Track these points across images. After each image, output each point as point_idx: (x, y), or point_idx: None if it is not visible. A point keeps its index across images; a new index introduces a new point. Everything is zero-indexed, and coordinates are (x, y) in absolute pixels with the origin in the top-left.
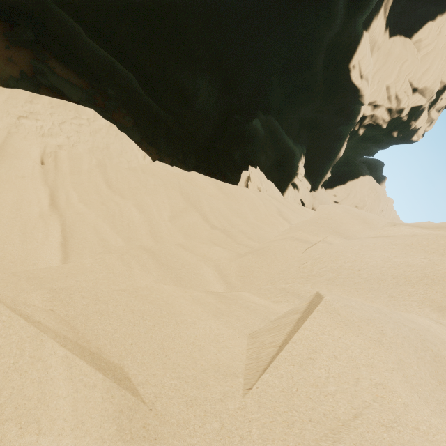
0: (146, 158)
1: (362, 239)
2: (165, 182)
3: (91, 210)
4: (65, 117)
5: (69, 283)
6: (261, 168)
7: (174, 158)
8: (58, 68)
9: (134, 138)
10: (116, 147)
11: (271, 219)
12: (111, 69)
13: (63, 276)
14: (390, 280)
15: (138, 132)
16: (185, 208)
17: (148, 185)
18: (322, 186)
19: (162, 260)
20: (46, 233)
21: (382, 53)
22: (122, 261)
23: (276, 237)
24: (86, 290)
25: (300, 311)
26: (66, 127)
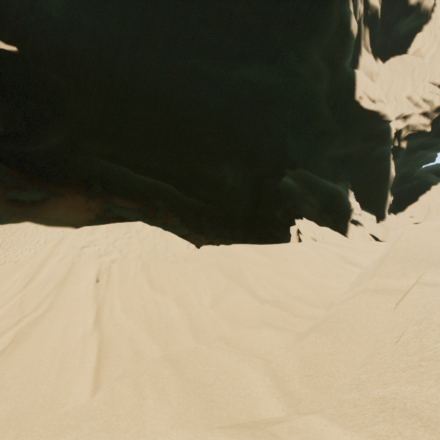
0: (190, 246)
1: None
2: (203, 265)
3: (130, 318)
4: (117, 235)
5: None
6: (309, 218)
7: (222, 237)
8: (120, 202)
9: (183, 232)
10: (161, 246)
11: (334, 269)
12: (155, 187)
13: (51, 435)
14: None
15: (185, 226)
16: (227, 287)
17: (186, 272)
18: (389, 212)
19: (187, 374)
20: (82, 358)
21: (384, 76)
22: (134, 389)
23: (344, 294)
24: None
25: None
26: (118, 243)
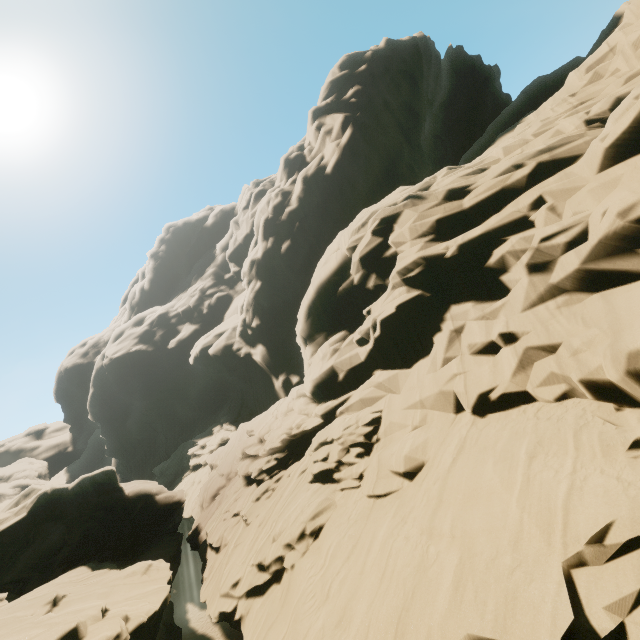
0: None
1: None
2: None
3: None
4: None
5: None
6: None
7: None
8: None
9: None
10: None
11: None
12: None
13: None
14: None
15: None
16: None
17: None
18: None
19: None
20: None
21: None
22: None
23: None
24: None
25: None
26: None
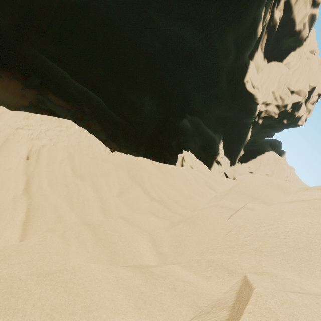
0: (107, 150)
1: (280, 204)
2: (116, 166)
3: (55, 192)
4: (50, 126)
5: (0, 267)
6: (192, 152)
7: (130, 149)
8: (54, 98)
9: (101, 137)
10: (85, 144)
11: (200, 189)
12: (87, 96)
13: None
14: (320, 249)
15: (104, 133)
16: (130, 185)
17: (103, 169)
18: (238, 161)
19: (100, 235)
20: (13, 213)
21: (265, 72)
22: (62, 239)
23: (204, 205)
24: (2, 281)
25: (228, 306)
26: (50, 133)
